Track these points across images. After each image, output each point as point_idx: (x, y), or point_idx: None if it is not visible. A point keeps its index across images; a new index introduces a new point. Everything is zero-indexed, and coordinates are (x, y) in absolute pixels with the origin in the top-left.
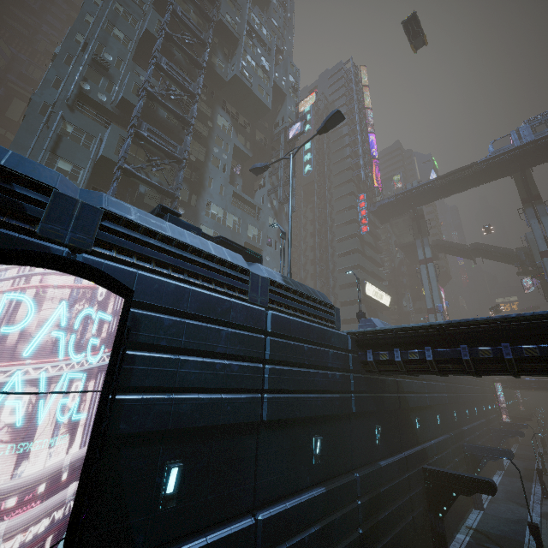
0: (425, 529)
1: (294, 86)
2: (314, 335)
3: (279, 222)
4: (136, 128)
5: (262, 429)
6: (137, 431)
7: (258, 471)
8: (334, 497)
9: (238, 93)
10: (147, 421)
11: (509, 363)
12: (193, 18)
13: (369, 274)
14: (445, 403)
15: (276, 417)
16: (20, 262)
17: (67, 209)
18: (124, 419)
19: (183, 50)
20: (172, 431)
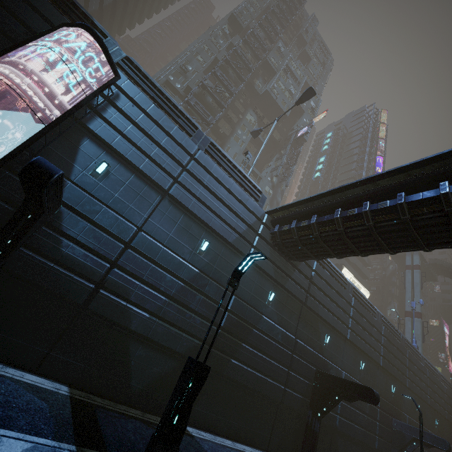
0: (301, 423)
1: (313, 108)
2: (232, 187)
3: (274, 192)
4: (188, 99)
5: (167, 199)
6: (95, 132)
7: (153, 215)
8: (203, 283)
9: (266, 103)
10: (102, 133)
11: (365, 216)
12: (249, 58)
13: (352, 266)
14: (377, 362)
15: (178, 198)
16: (78, 26)
17: (111, 46)
18: (92, 123)
19: (234, 70)
20: (112, 149)
